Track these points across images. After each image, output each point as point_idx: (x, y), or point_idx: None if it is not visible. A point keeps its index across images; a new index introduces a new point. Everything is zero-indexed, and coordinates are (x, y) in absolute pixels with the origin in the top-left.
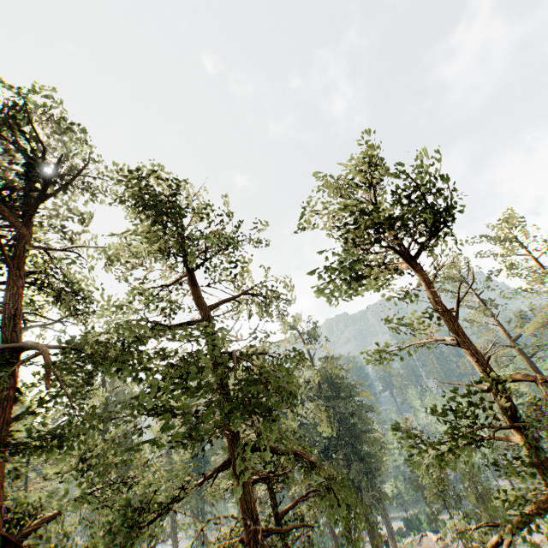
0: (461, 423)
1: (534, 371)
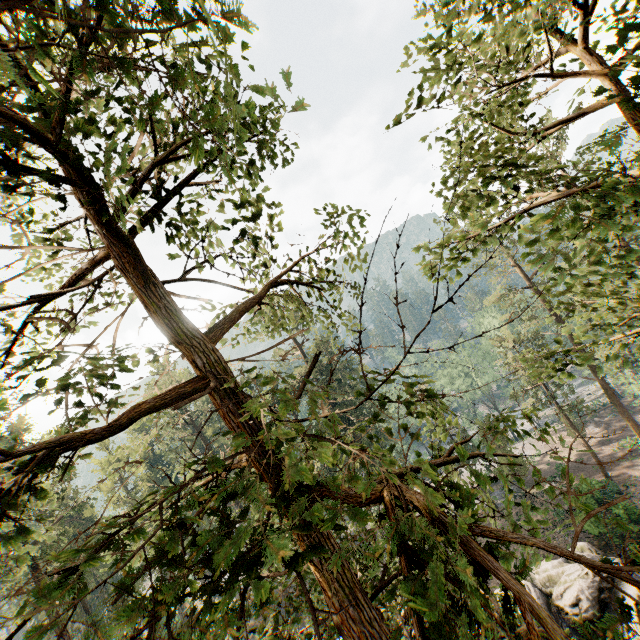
0: (457, 372)
1: (549, 309)
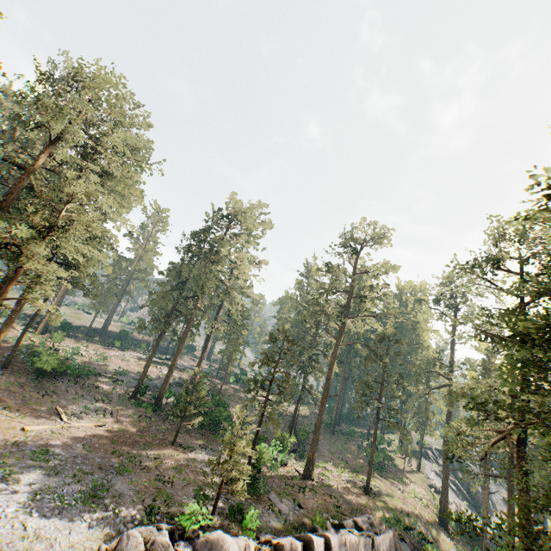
0: None
1: None
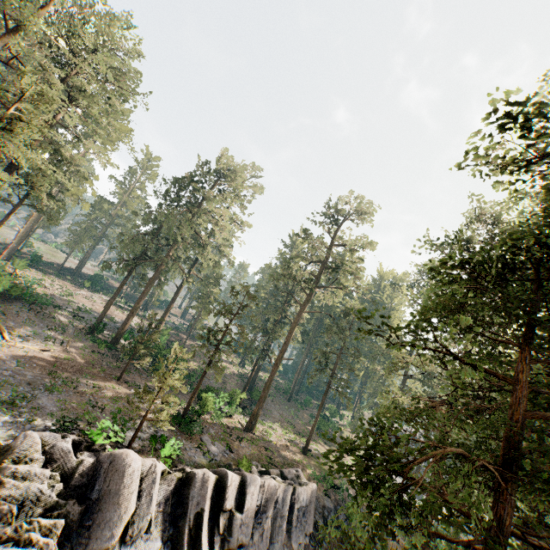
0: None
1: None
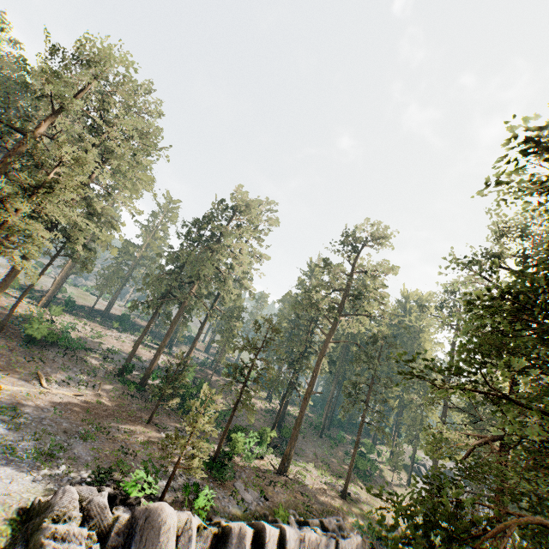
0: None
1: None
